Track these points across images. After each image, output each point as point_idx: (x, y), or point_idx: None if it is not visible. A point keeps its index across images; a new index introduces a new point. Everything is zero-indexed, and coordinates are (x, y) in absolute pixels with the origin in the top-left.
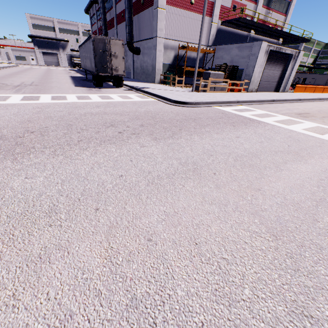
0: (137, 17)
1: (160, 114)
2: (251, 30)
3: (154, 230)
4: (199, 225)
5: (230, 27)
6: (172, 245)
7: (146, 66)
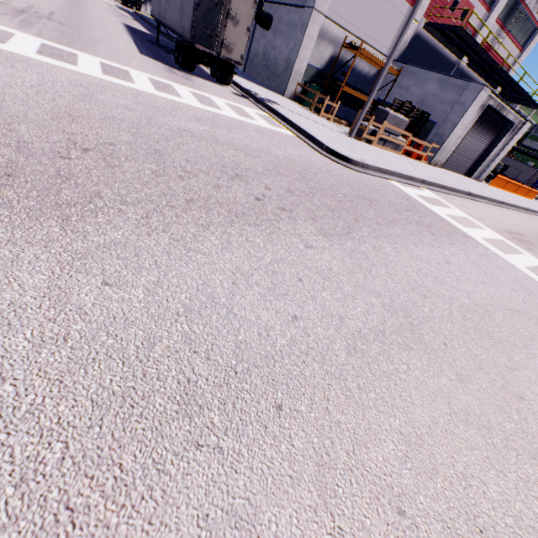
0: None
1: (312, 172)
2: (465, 56)
3: (400, 485)
4: (468, 478)
5: (436, 38)
6: (445, 532)
7: (275, 57)
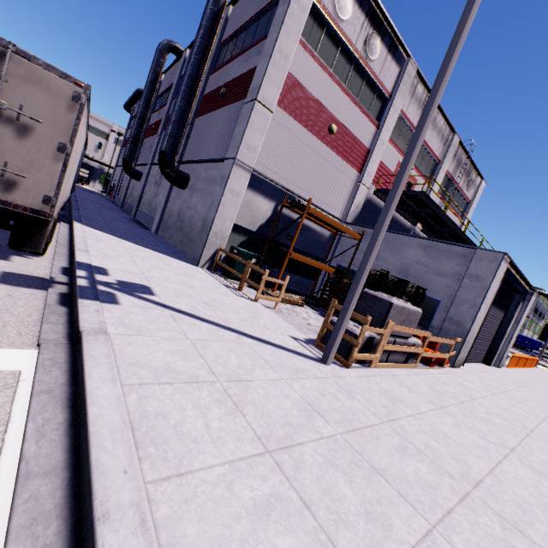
0: (203, 118)
1: None
2: (418, 222)
3: None
4: None
5: None
6: None
7: (190, 216)
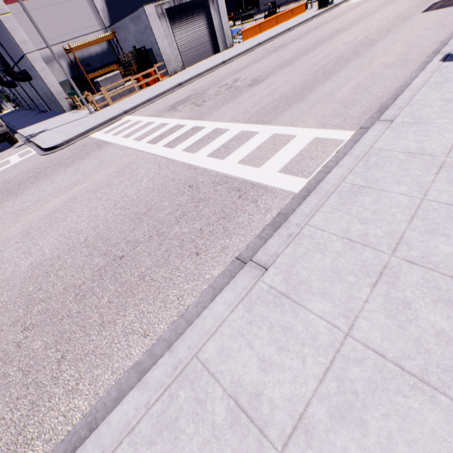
0: None
1: (13, 180)
2: None
3: None
4: None
5: None
6: None
7: (47, 92)
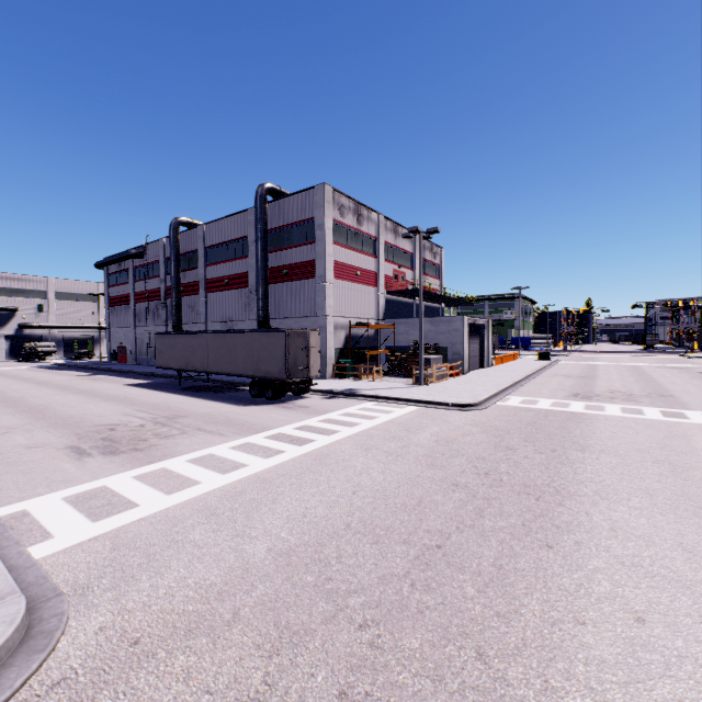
0: (269, 287)
1: (493, 425)
2: (416, 297)
3: None
4: None
5: (396, 296)
6: None
7: None
